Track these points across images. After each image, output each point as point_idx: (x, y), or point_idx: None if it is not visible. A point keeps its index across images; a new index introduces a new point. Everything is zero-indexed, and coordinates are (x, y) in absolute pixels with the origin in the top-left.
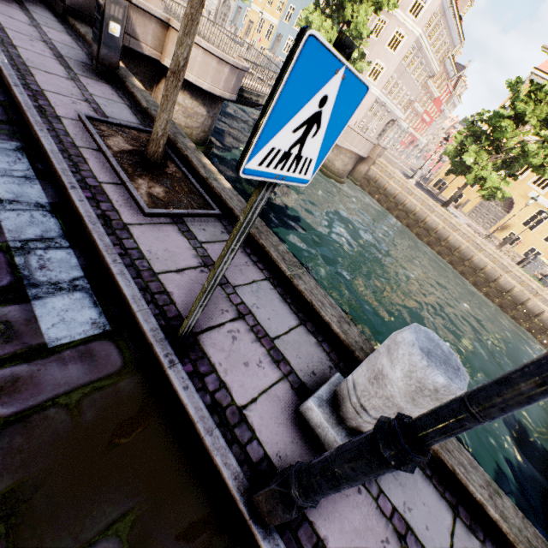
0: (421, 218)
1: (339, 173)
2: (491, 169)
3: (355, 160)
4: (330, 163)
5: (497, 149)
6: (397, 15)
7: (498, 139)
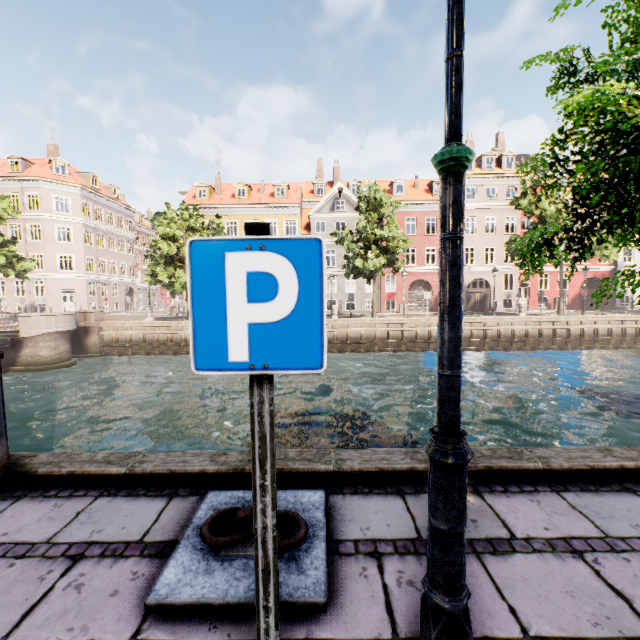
0: (180, 339)
1: (56, 359)
2: (185, 275)
3: (65, 338)
4: (36, 357)
5: (181, 260)
6: (47, 217)
7: (177, 255)
